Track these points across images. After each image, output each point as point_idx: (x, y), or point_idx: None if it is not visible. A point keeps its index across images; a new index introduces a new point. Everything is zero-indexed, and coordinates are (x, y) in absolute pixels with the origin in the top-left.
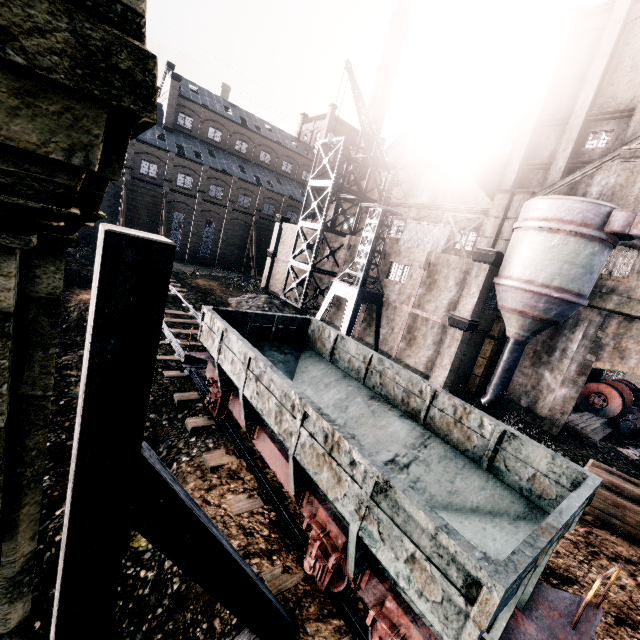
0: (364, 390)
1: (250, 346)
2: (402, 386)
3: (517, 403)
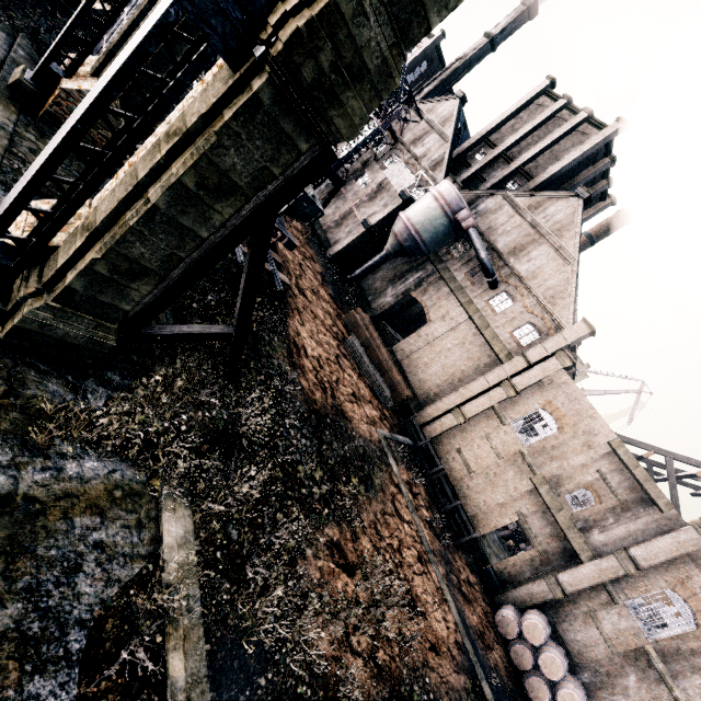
0: None
1: None
2: None
3: (367, 297)
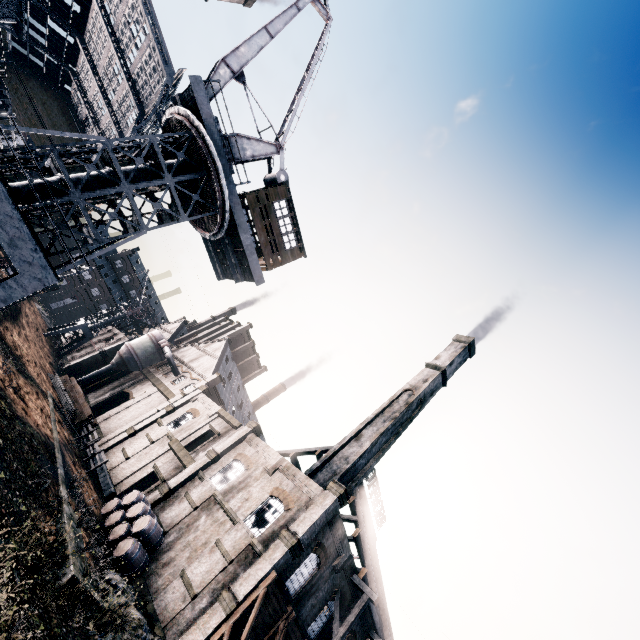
0: None
1: None
2: None
3: (89, 400)
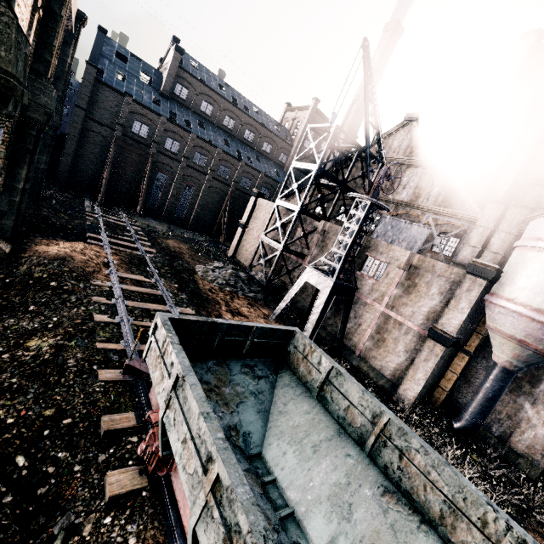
0: (371, 470)
1: (221, 441)
2: (443, 493)
3: (487, 429)
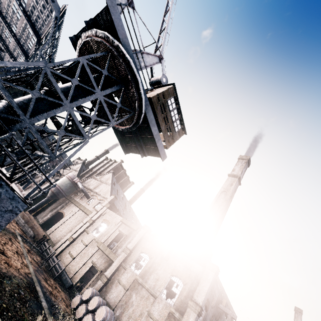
0: None
1: None
2: None
3: (38, 220)
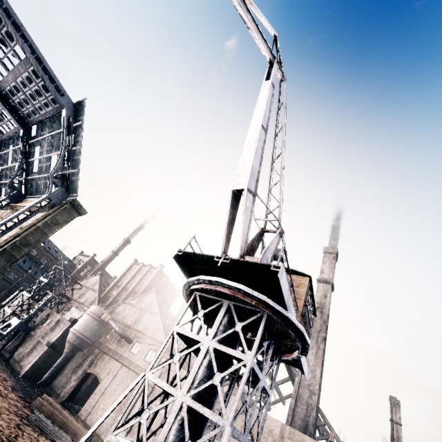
0: None
1: None
2: None
3: (57, 392)
